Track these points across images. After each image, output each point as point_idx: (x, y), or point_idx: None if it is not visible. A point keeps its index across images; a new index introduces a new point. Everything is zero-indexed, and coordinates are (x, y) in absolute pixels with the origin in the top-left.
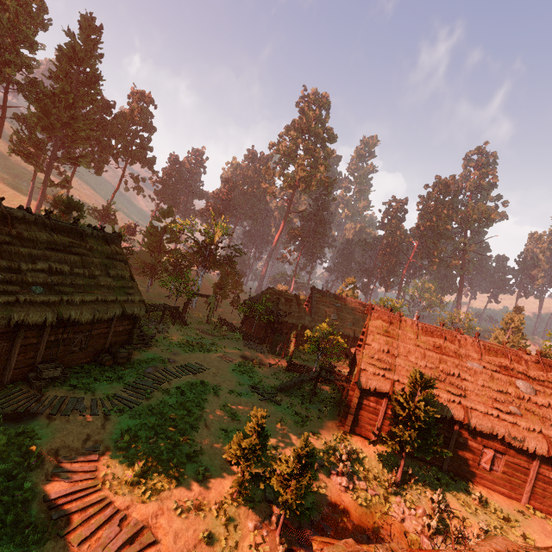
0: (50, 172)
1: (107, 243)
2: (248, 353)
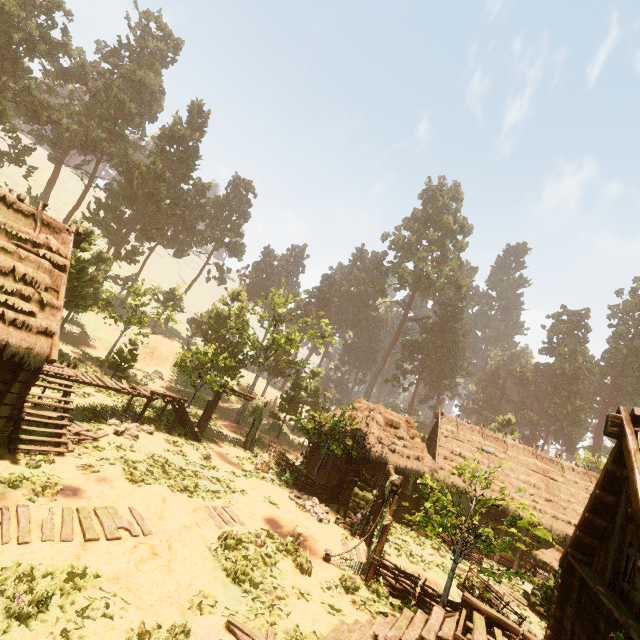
0: (122, 245)
1: (35, 227)
2: (290, 514)
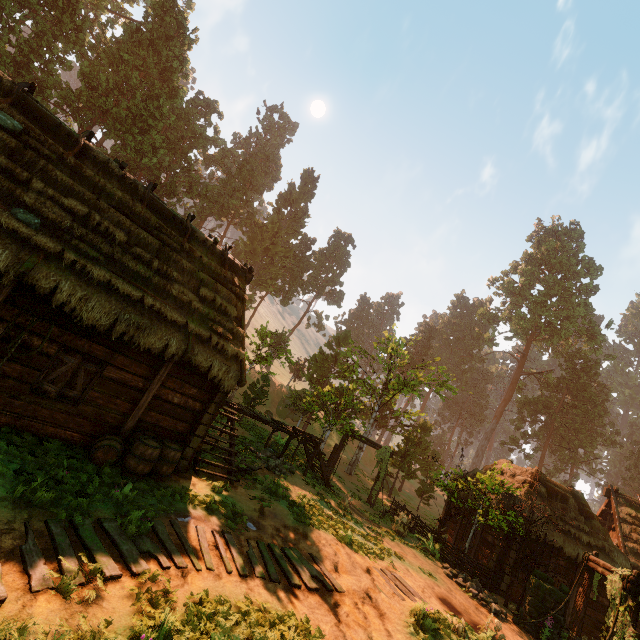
0: None
1: (223, 265)
2: (459, 597)
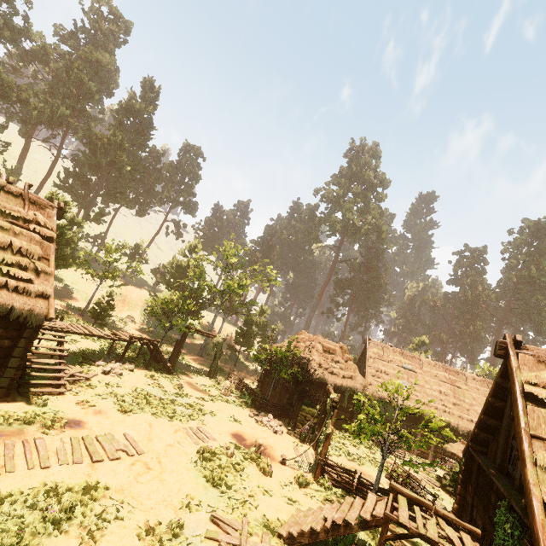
0: (90, 208)
1: (24, 205)
2: (251, 429)
